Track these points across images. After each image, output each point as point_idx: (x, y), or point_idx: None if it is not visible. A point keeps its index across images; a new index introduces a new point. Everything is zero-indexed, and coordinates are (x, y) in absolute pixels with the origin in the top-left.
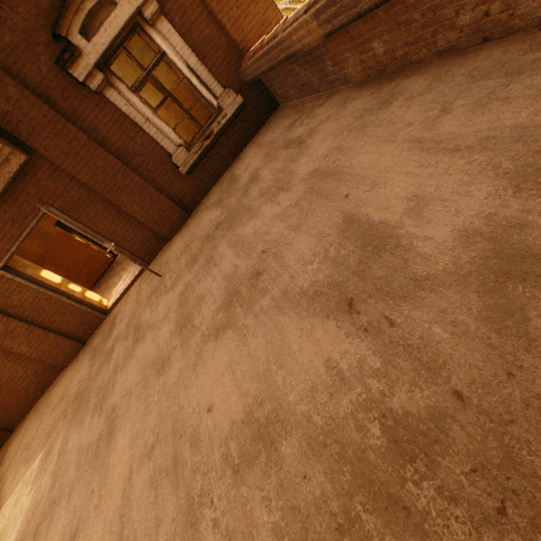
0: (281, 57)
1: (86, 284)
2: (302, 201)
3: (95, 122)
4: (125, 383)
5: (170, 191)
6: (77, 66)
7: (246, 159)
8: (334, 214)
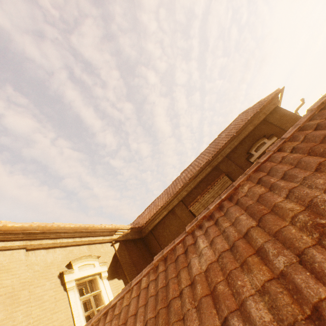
0: None
1: None
2: None
3: None
4: None
5: None
6: (251, 158)
7: None
8: None
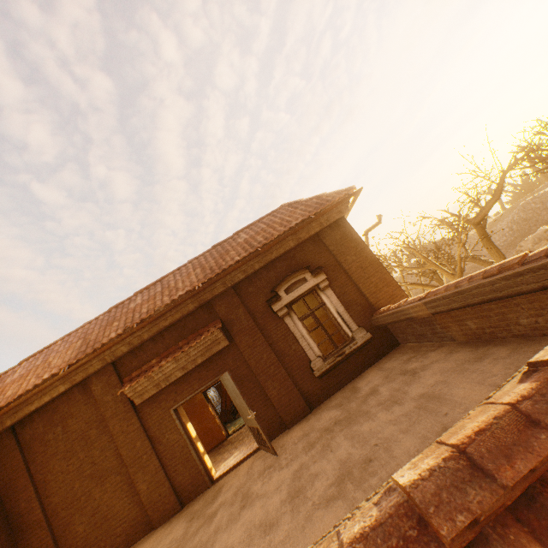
0: (401, 317)
1: None
2: (411, 413)
3: (272, 332)
4: (226, 541)
5: (302, 386)
6: (276, 304)
7: (367, 376)
8: (435, 424)
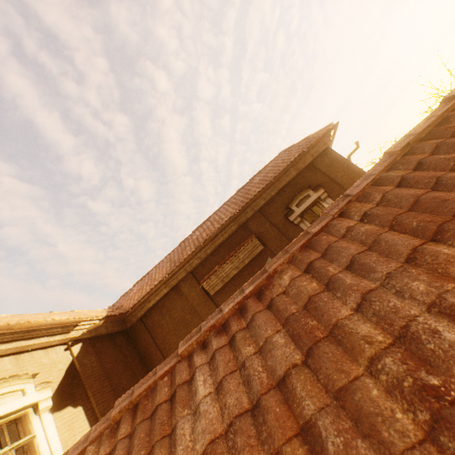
0: None
1: None
2: None
3: (292, 235)
4: None
5: None
6: (291, 216)
7: None
8: None
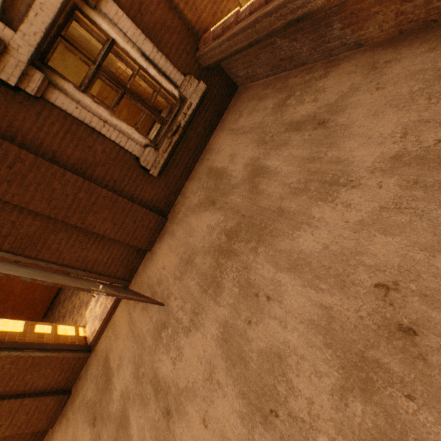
0: (276, 26)
1: (44, 302)
2: (411, 202)
3: (40, 134)
4: None
5: (141, 198)
6: (3, 65)
7: (223, 148)
8: None
